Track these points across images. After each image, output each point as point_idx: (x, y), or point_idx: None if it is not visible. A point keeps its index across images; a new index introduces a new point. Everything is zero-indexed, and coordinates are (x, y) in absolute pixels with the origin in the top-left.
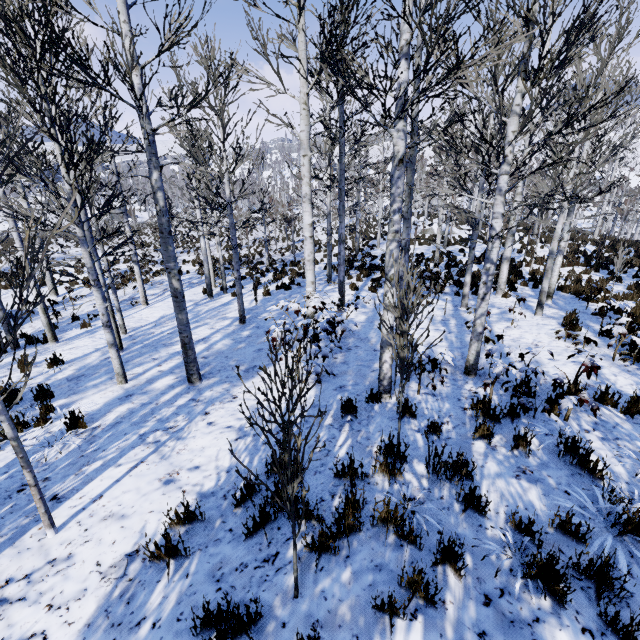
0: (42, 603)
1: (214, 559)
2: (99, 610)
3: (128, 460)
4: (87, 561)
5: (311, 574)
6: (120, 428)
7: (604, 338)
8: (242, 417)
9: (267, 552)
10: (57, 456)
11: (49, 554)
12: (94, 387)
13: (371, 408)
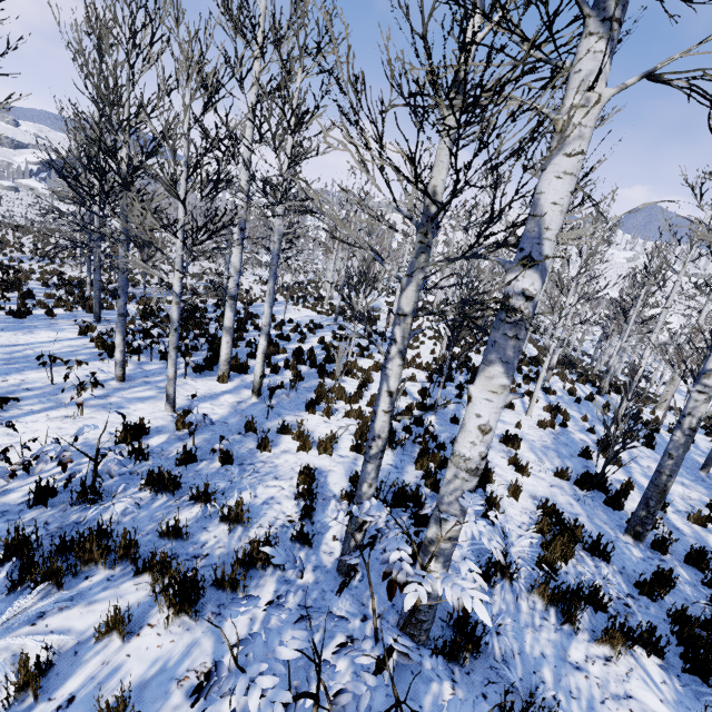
0: None
1: None
2: None
3: None
4: None
5: None
6: None
7: (128, 462)
8: None
9: None
10: None
11: None
12: None
13: None
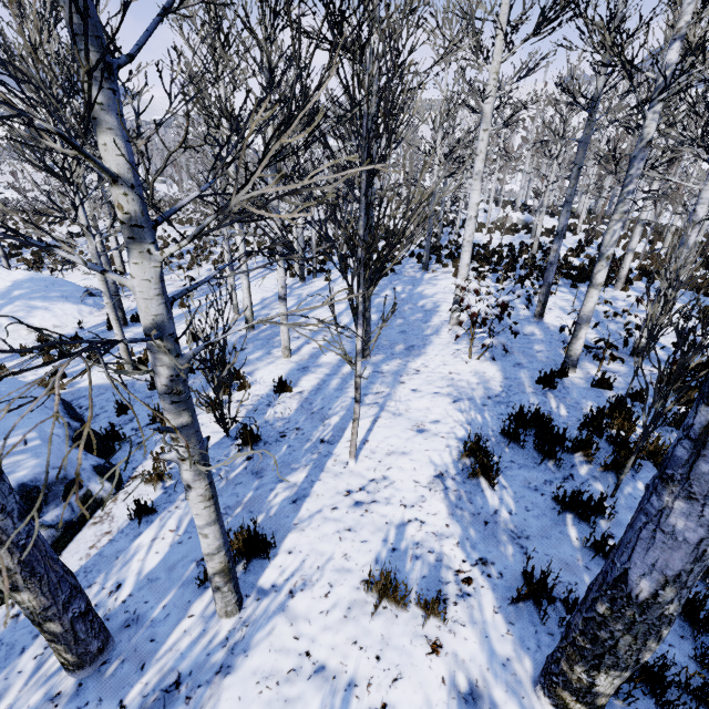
0: (395, 504)
1: (518, 478)
2: (450, 507)
3: (363, 416)
4: (404, 480)
5: (612, 485)
6: (326, 393)
7: None
8: (441, 386)
9: (561, 473)
10: (288, 413)
11: (364, 476)
12: (259, 360)
13: (561, 381)
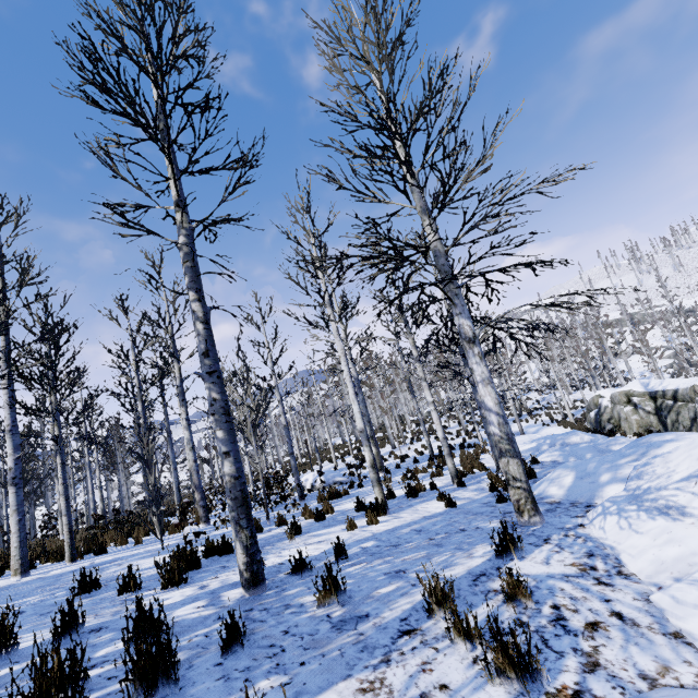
0: None
1: None
2: None
3: None
4: None
5: None
6: None
7: None
8: None
9: None
10: None
11: None
12: None
13: None
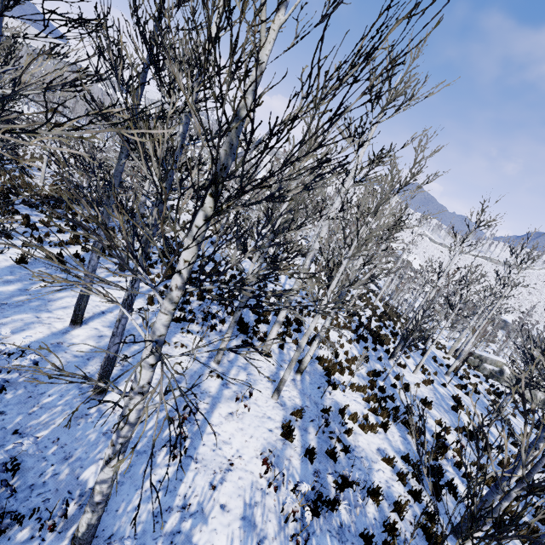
0: None
1: None
2: None
3: None
4: None
5: None
6: None
7: (306, 461)
8: None
9: None
10: None
11: None
12: None
13: None
